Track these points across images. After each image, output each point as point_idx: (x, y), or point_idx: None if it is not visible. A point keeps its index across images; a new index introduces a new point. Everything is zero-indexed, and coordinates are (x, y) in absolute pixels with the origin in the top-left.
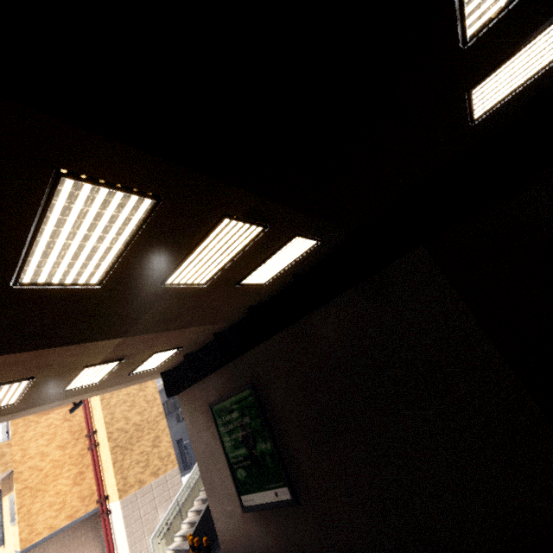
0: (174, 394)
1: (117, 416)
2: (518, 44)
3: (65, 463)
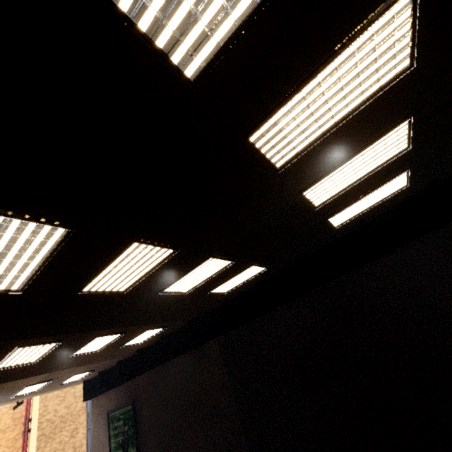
0: (87, 399)
1: (49, 409)
2: (219, 283)
3: (2, 445)
